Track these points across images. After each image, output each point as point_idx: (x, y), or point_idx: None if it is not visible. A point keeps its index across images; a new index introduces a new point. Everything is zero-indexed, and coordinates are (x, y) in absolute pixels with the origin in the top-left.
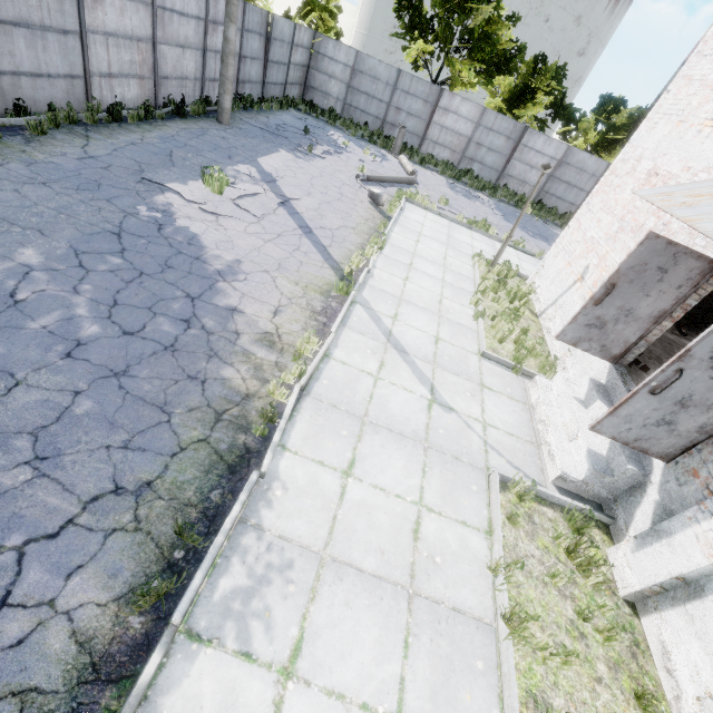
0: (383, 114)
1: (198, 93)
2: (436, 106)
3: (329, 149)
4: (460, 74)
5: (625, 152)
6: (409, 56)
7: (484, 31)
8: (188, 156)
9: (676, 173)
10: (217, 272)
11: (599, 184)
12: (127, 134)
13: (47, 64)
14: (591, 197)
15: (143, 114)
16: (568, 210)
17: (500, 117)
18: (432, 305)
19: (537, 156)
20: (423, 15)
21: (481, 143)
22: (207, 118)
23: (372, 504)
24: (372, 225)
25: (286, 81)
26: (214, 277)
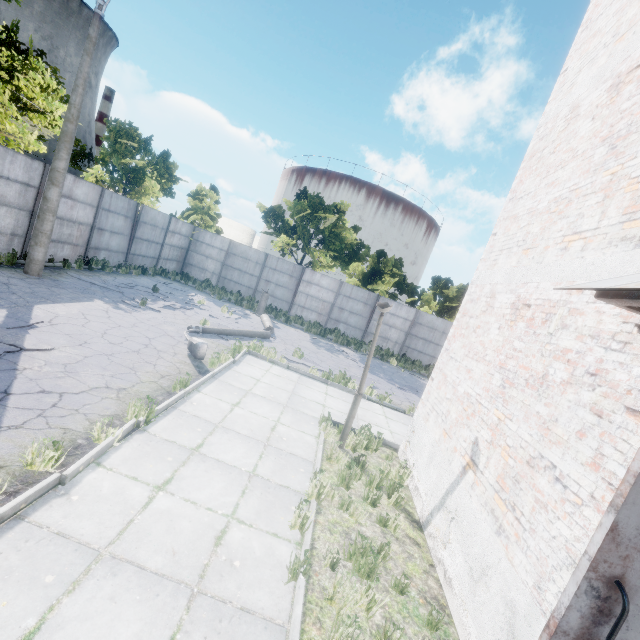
0: (255, 284)
1: (18, 247)
2: (300, 279)
3: (171, 304)
4: (320, 259)
5: (471, 292)
6: (276, 246)
7: (333, 232)
8: None
9: (560, 298)
10: None
11: (453, 327)
12: None
13: None
14: (448, 343)
15: None
16: (431, 361)
17: (356, 288)
18: (191, 556)
19: (393, 318)
20: (286, 221)
21: (343, 307)
22: (11, 268)
23: None
24: (166, 383)
25: (160, 256)
26: None
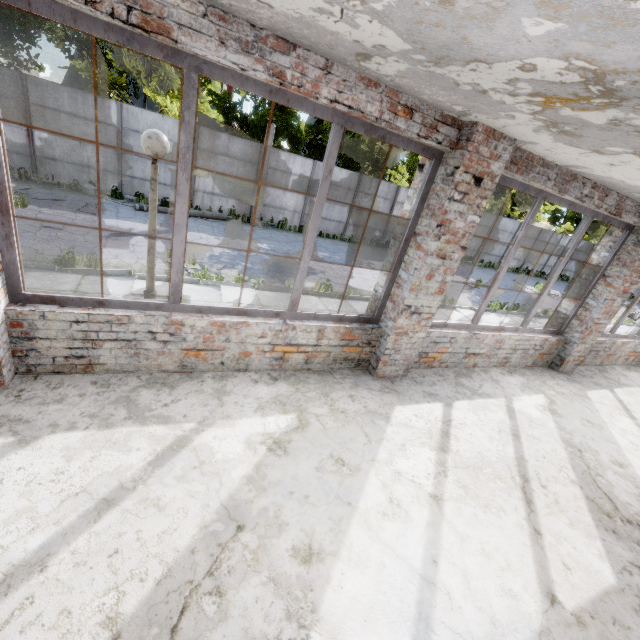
0: None
1: (539, 270)
2: None
3: None
4: None
5: None
6: None
7: None
8: (530, 282)
9: None
10: (534, 299)
11: None
12: (508, 273)
13: (494, 252)
14: None
15: (515, 270)
16: None
17: None
18: None
19: None
20: None
21: None
22: (540, 278)
23: None
24: None
25: None
26: (533, 299)
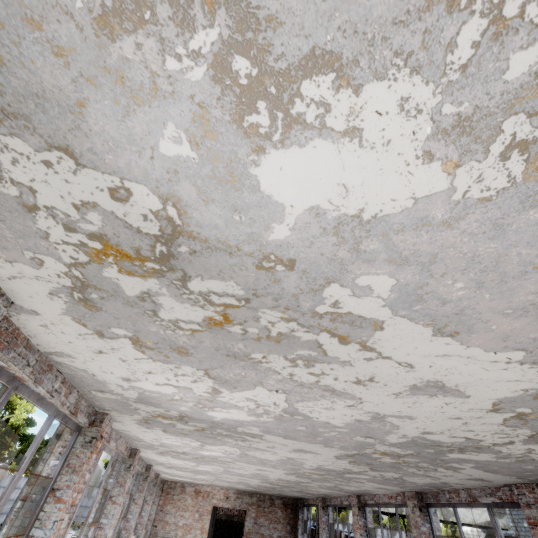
0: None
1: None
2: None
3: None
4: None
5: None
6: None
7: None
8: None
9: None
10: None
11: None
12: None
13: None
14: None
15: None
16: None
17: None
18: None
19: None
20: None
21: None
22: None
23: None
24: None
25: None
26: None
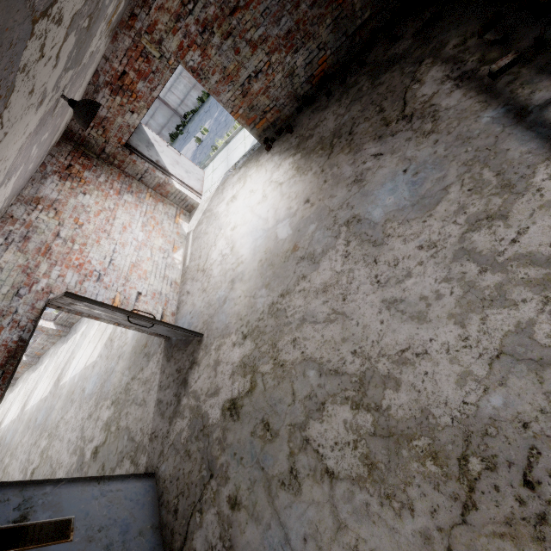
0: None
1: None
2: None
3: None
4: None
5: None
6: None
7: None
8: None
9: None
10: None
11: None
12: None
13: None
14: None
15: None
16: None
17: None
18: None
19: None
20: None
21: None
22: None
23: (209, 181)
24: None
25: None
26: None
